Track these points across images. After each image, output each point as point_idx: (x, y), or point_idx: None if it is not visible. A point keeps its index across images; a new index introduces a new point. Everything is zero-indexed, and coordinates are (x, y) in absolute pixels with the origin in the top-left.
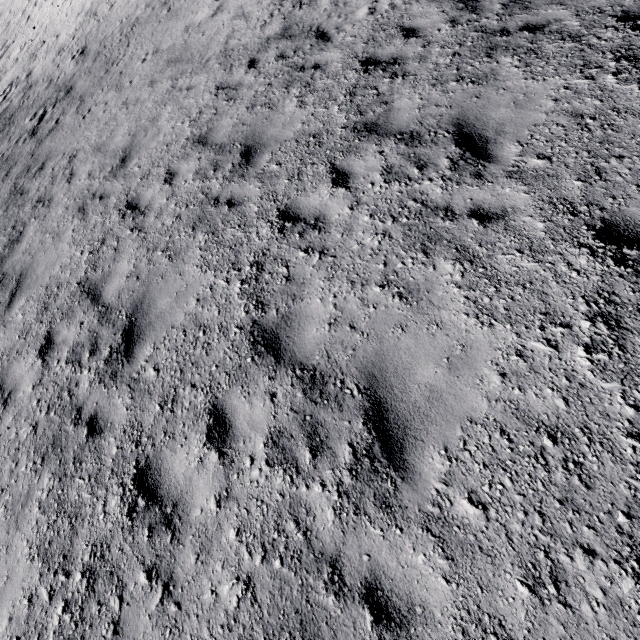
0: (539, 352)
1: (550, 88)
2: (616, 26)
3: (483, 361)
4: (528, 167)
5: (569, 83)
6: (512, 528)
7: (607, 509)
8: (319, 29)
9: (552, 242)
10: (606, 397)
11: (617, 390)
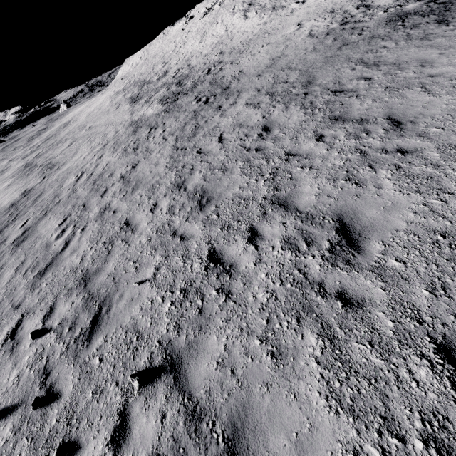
0: None
1: None
2: None
3: None
4: None
5: None
6: None
7: None
8: (360, 21)
9: None
10: None
11: None
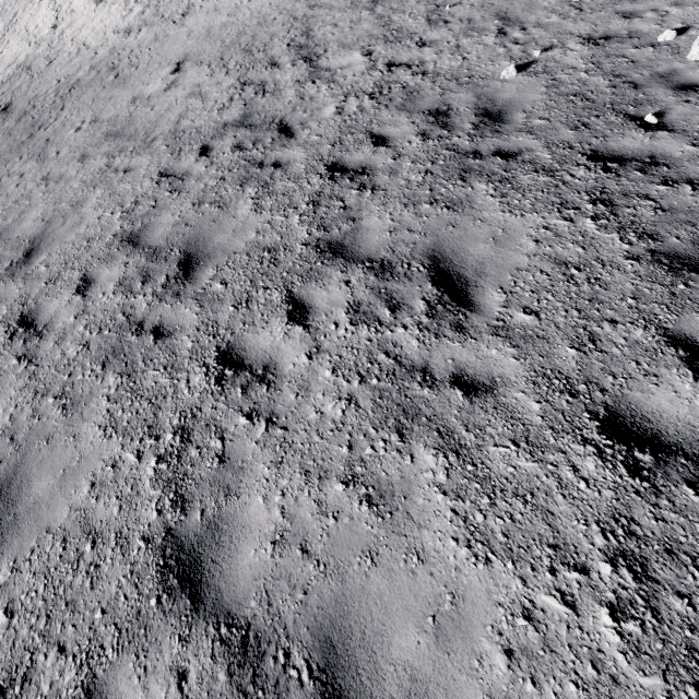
0: (553, 614)
1: (529, 226)
2: (587, 165)
3: (481, 625)
4: (515, 323)
5: (548, 223)
6: None
7: None
8: (282, 122)
9: (551, 433)
10: None
11: (660, 691)
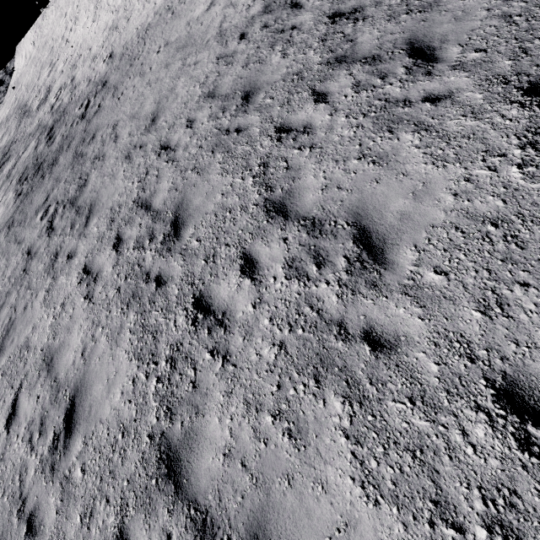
0: (482, 176)
1: (483, 2)
2: None
3: (440, 189)
4: (468, 60)
5: None
6: (467, 282)
7: (537, 258)
8: (293, 1)
9: (489, 105)
10: (535, 193)
11: None
